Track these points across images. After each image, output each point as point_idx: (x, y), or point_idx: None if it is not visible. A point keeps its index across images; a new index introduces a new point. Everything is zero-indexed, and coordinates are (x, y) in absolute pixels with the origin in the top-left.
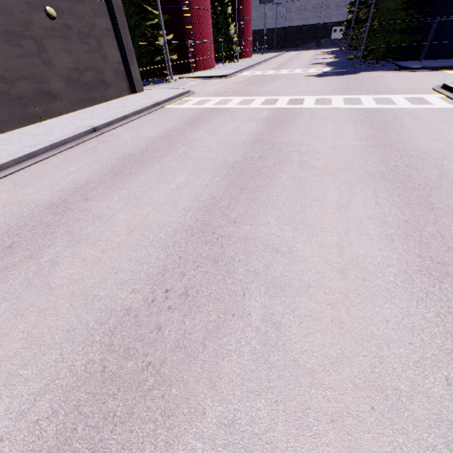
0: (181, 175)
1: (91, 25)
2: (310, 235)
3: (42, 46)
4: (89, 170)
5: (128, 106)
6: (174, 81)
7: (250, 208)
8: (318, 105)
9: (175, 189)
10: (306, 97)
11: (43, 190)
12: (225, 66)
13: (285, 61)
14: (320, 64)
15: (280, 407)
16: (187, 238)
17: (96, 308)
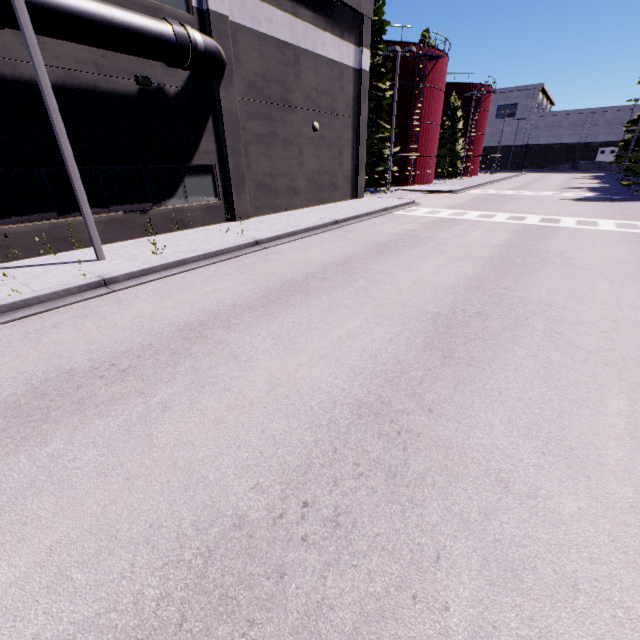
0: (440, 259)
1: (339, 136)
2: (581, 302)
3: (302, 151)
4: (351, 248)
5: (357, 208)
6: (390, 192)
7: (518, 283)
8: (579, 225)
9: (439, 266)
10: (563, 218)
11: (321, 255)
12: (445, 182)
13: (526, 182)
14: (579, 189)
15: (567, 356)
16: (466, 291)
17: (414, 309)
